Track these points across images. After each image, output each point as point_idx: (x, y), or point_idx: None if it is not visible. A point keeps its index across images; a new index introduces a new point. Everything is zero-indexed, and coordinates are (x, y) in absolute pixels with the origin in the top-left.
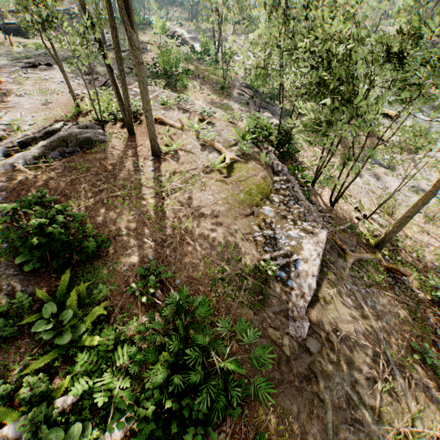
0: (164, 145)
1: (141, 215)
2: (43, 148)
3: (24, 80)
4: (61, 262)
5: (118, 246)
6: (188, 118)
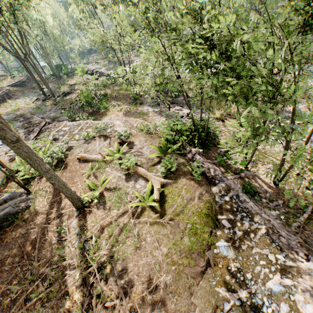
0: (89, 188)
1: None
2: None
3: None
4: None
5: None
6: (109, 145)
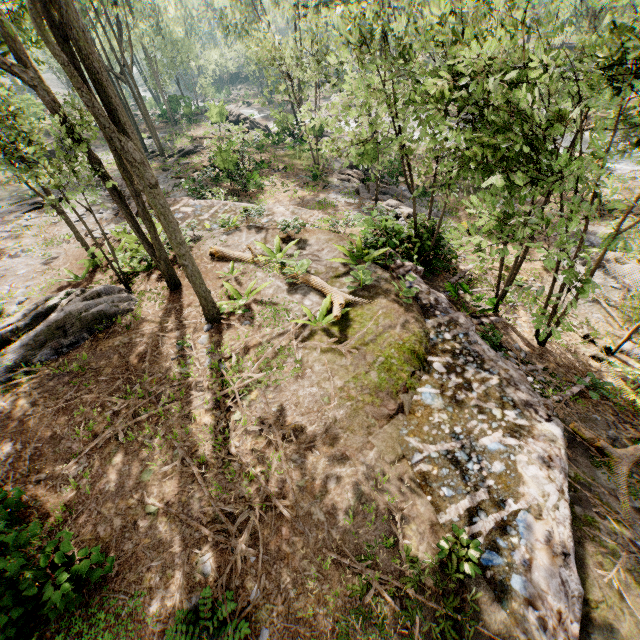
0: (227, 297)
1: (187, 459)
2: (24, 348)
3: (24, 231)
4: (12, 631)
5: (141, 546)
6: (264, 241)
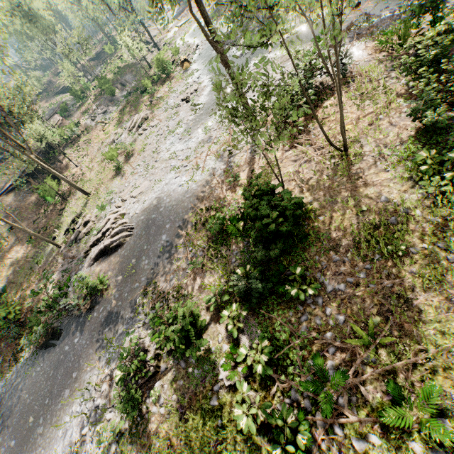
0: None
1: None
2: None
3: None
4: None
5: None
6: None
